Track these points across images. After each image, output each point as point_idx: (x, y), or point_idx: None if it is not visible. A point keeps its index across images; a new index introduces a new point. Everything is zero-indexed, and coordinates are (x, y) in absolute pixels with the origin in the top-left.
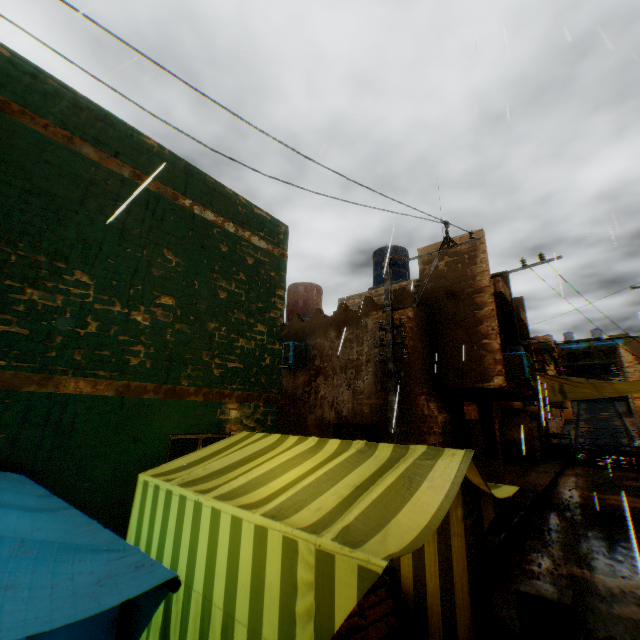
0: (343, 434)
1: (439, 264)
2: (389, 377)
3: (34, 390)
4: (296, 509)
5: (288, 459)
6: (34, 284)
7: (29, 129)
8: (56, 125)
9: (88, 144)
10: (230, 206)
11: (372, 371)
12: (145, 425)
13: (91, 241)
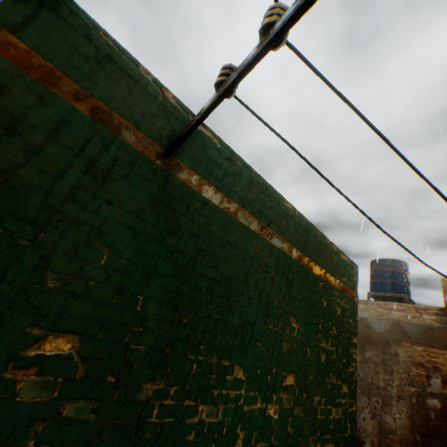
0: None
1: None
2: None
3: None
4: None
5: None
6: (203, 396)
7: (220, 211)
8: (237, 203)
9: (253, 217)
10: (328, 256)
11: (406, 411)
12: None
13: (247, 324)
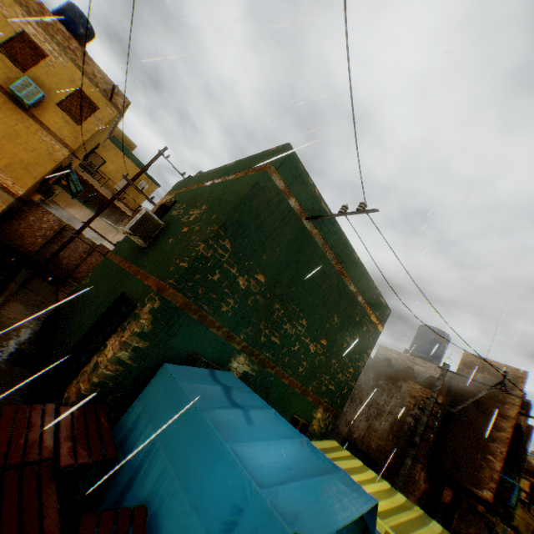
0: (347, 448)
1: (476, 374)
2: (412, 445)
3: (269, 370)
4: (401, 533)
5: (378, 489)
6: (290, 321)
7: (320, 249)
8: (329, 247)
9: (334, 256)
10: (371, 294)
11: (390, 421)
12: (289, 403)
13: (314, 305)
